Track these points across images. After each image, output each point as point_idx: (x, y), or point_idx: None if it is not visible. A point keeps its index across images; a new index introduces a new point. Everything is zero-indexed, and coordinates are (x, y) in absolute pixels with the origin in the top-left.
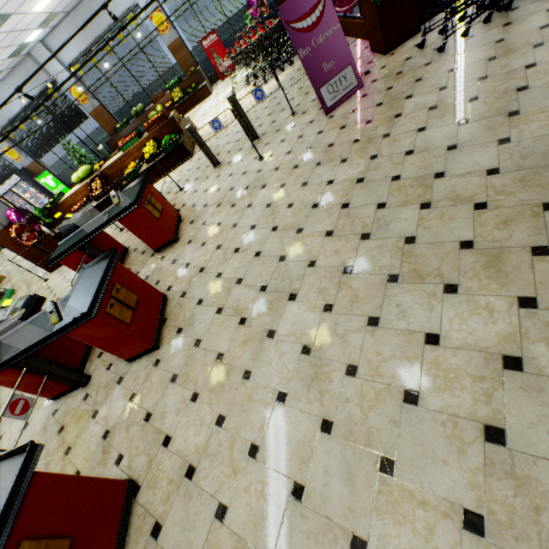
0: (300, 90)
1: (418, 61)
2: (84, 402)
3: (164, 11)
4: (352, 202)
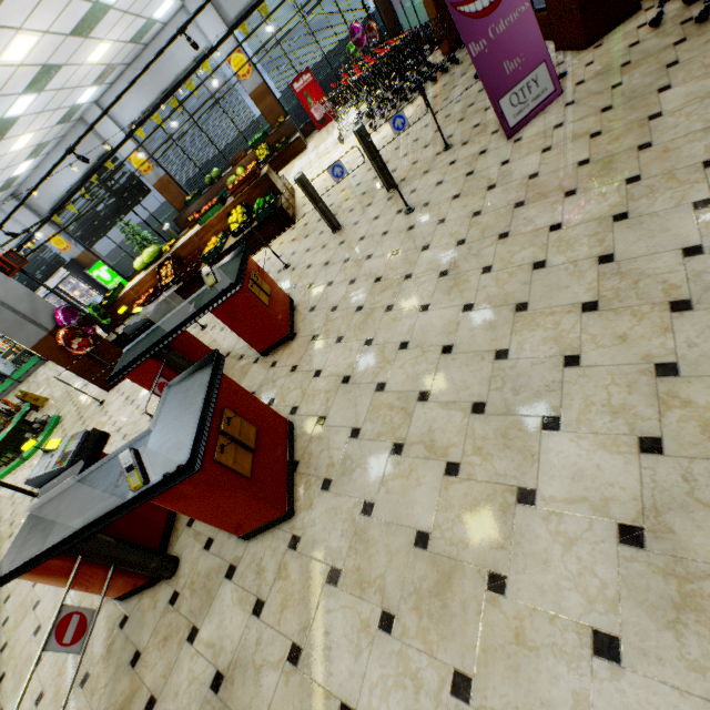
0: (448, 118)
1: (656, 43)
2: (171, 608)
3: (244, 52)
4: (618, 251)
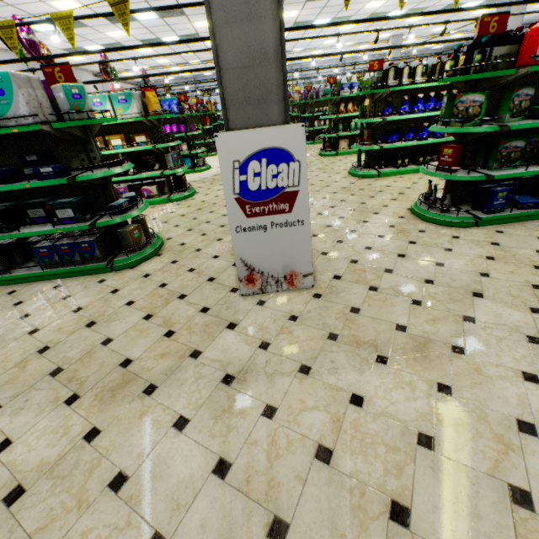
0: None
1: None
2: None
3: None
4: None
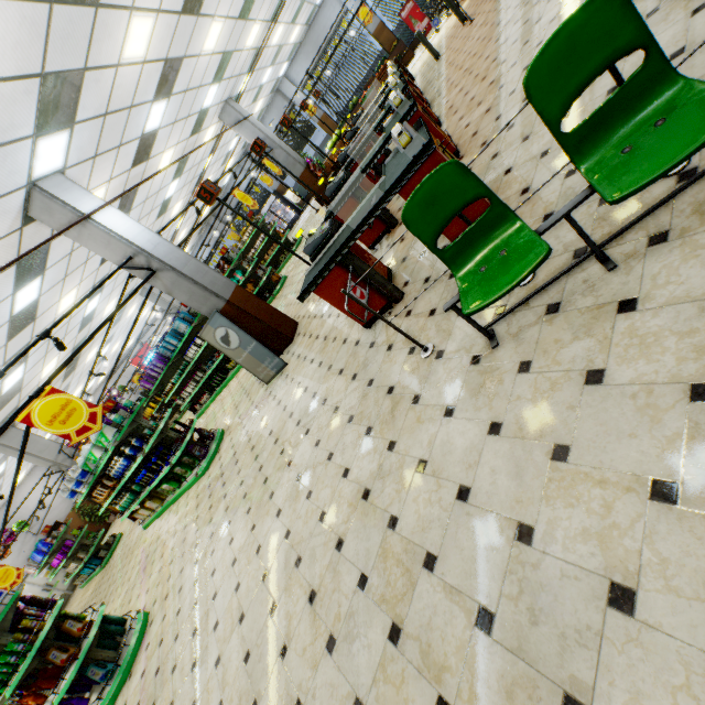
0: None
1: None
2: None
3: (367, 5)
4: None
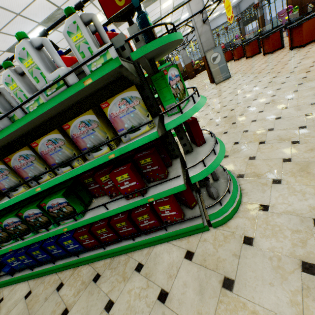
0: None
1: None
2: None
3: None
4: None
